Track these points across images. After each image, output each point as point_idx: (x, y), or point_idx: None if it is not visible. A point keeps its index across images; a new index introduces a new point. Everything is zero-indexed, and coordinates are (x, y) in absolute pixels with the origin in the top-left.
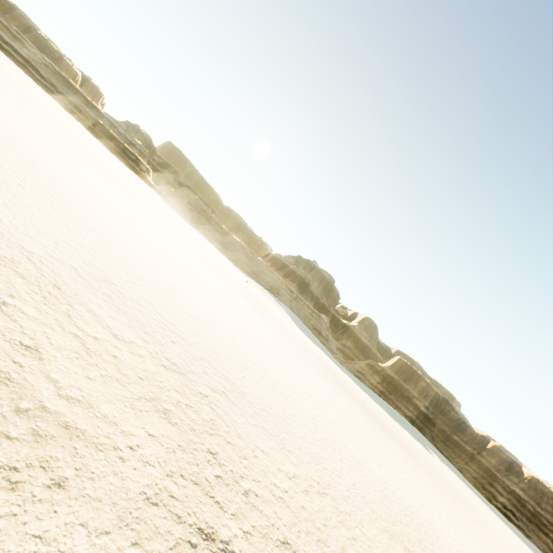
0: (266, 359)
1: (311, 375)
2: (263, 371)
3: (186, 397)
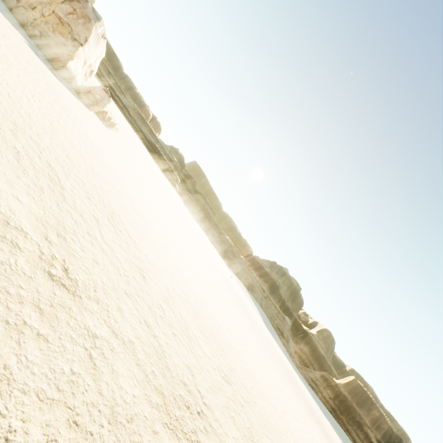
0: (257, 365)
1: (282, 383)
2: (259, 380)
3: (236, 405)
